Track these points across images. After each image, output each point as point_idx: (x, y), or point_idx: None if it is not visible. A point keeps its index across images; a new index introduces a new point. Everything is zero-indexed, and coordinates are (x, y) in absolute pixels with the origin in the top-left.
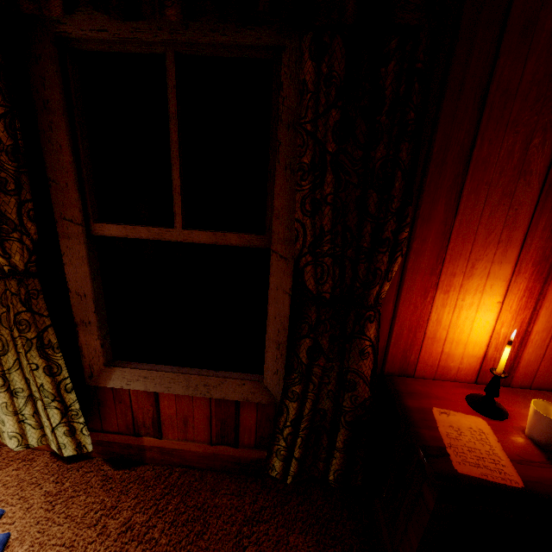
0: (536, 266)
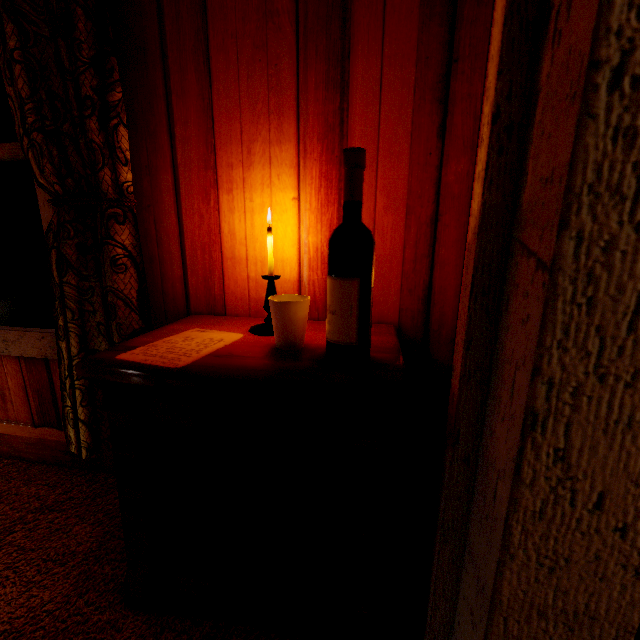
0: (323, 142)
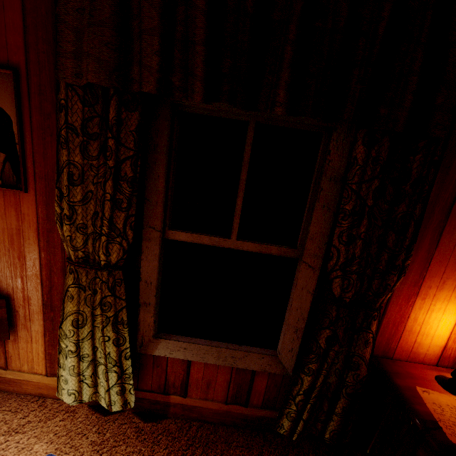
0: None
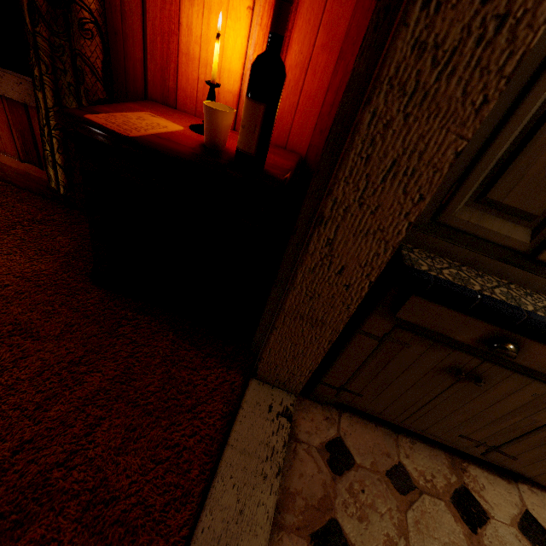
0: None
